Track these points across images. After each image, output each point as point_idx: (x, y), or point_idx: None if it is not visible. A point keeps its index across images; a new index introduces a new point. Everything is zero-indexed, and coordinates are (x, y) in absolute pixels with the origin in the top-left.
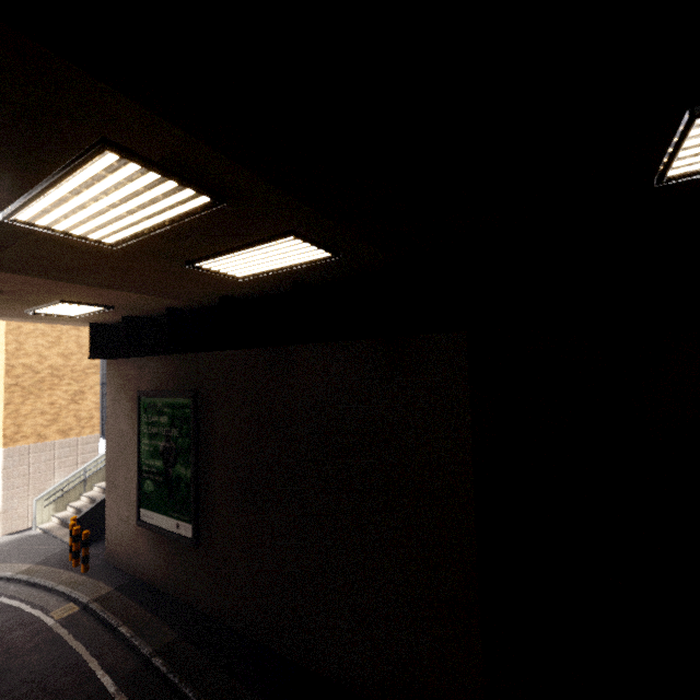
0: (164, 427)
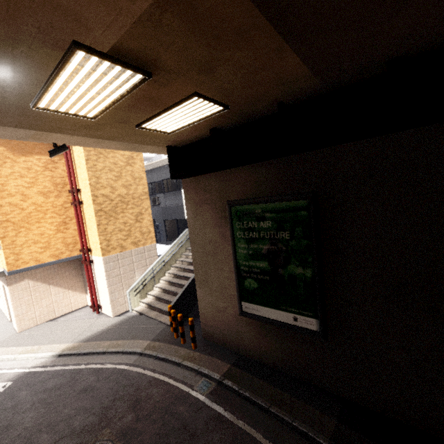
0: (267, 231)
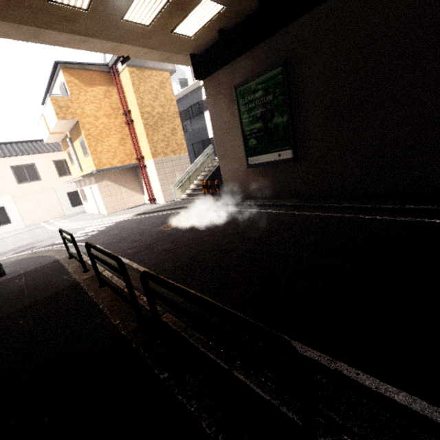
0: (259, 99)
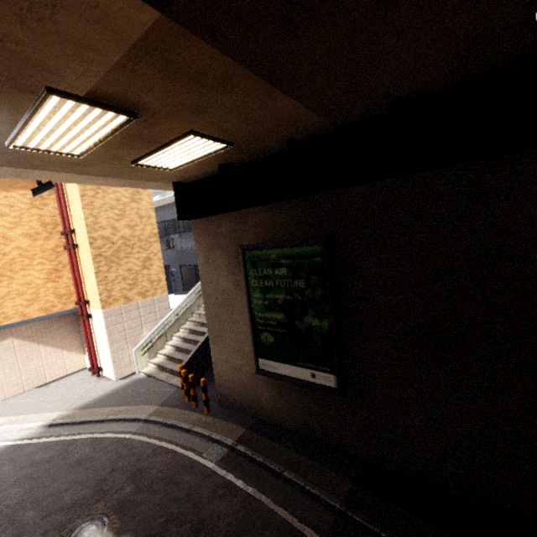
0: (282, 279)
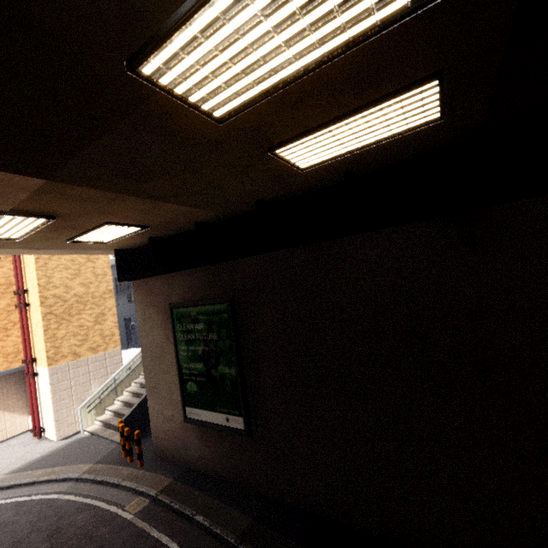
0: (201, 332)
